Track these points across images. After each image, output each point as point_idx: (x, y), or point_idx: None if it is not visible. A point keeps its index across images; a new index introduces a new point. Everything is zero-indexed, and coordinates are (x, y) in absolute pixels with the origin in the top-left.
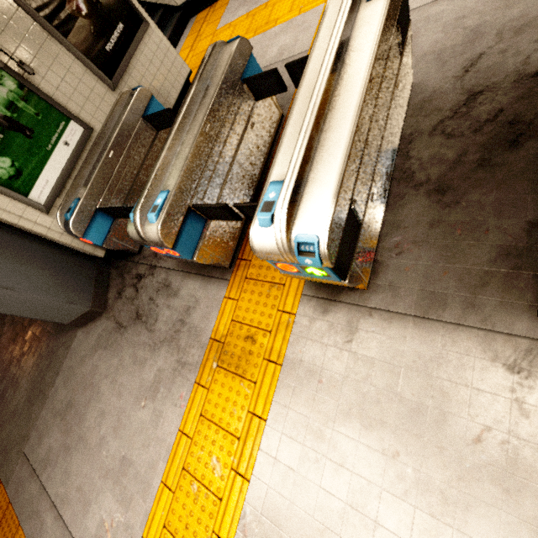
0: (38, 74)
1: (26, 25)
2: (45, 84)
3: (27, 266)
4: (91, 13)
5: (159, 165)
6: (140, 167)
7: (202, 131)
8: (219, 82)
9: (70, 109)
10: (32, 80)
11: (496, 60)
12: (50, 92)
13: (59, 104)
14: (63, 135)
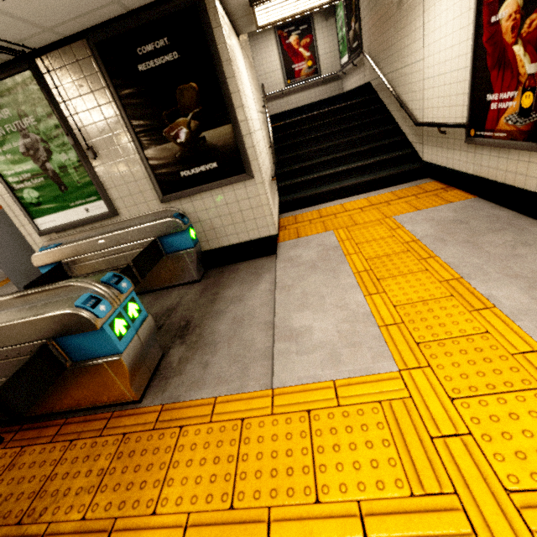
0: (102, 160)
1: (118, 128)
2: (103, 168)
3: (20, 248)
4: (188, 143)
5: None
6: (124, 265)
7: None
8: None
9: (110, 193)
10: (94, 161)
11: None
12: (102, 174)
13: (101, 186)
14: (89, 204)
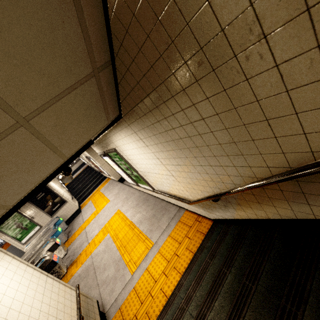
0: (35, 218)
1: (36, 210)
2: (35, 219)
3: (16, 255)
4: (52, 204)
5: (25, 253)
6: None
7: (34, 249)
8: (43, 239)
9: (39, 223)
10: (33, 219)
11: (68, 259)
12: (36, 221)
13: (36, 223)
14: (34, 229)
